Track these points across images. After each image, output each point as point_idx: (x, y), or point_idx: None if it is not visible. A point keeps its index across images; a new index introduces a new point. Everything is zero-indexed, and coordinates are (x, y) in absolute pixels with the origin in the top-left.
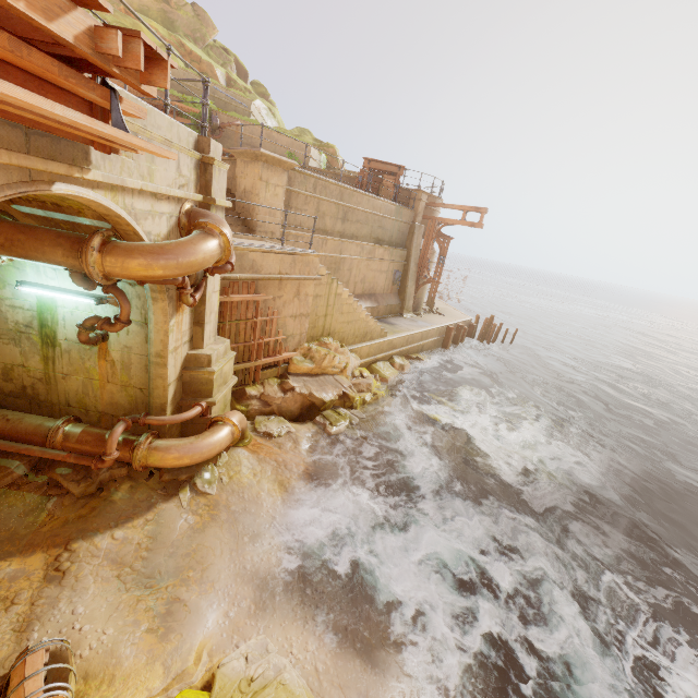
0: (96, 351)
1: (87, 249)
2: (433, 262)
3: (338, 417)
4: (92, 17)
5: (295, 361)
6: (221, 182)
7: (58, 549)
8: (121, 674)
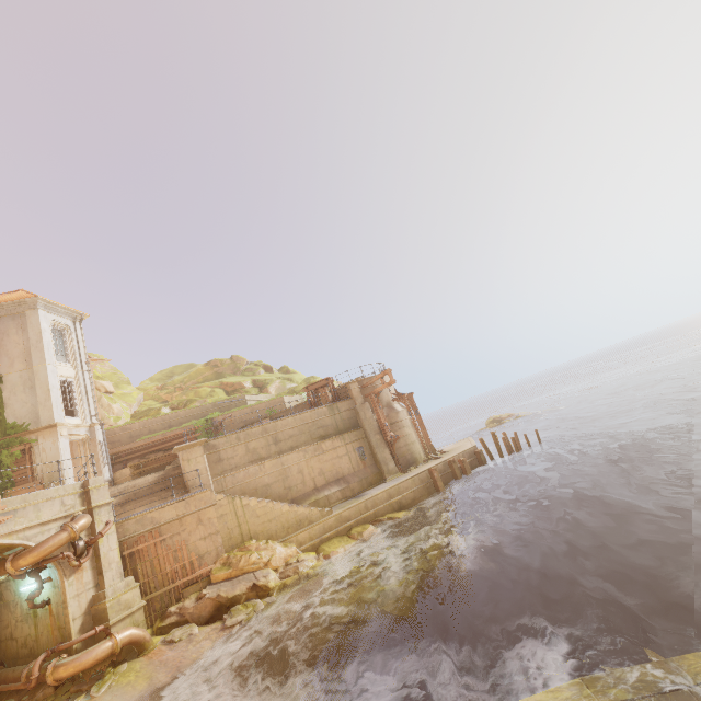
0: (49, 612)
1: (6, 562)
2: (400, 420)
3: (241, 608)
4: None
5: (213, 572)
6: (103, 493)
7: None
8: None
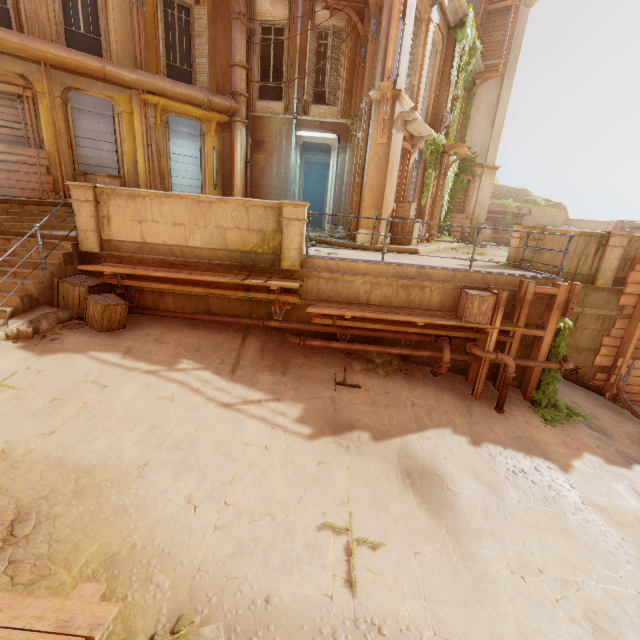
0: None
1: None
2: None
3: None
4: None
5: None
6: None
7: None
8: None
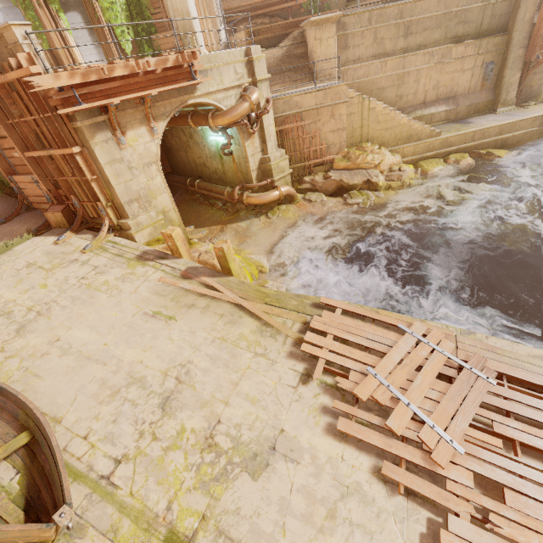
0: (232, 159)
1: (208, 118)
2: None
3: (358, 194)
4: (175, 55)
5: (336, 161)
6: (262, 66)
7: (224, 225)
8: None
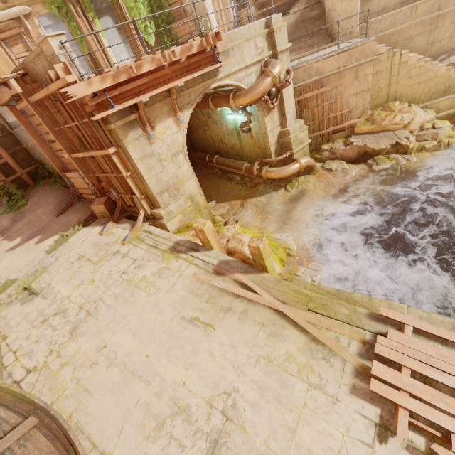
0: (249, 135)
1: (229, 100)
2: None
3: (385, 159)
4: (199, 39)
5: (357, 125)
6: (283, 36)
7: (243, 200)
8: (248, 227)
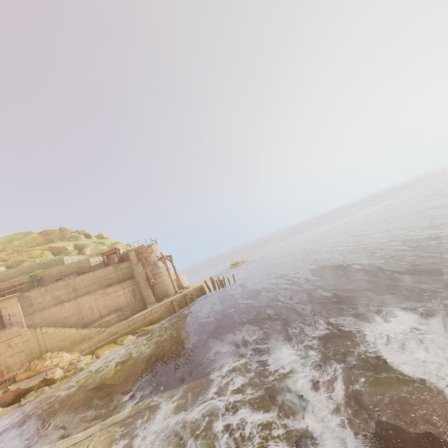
0: None
1: None
2: (160, 272)
3: (33, 393)
4: None
5: (18, 375)
6: None
7: None
8: None
